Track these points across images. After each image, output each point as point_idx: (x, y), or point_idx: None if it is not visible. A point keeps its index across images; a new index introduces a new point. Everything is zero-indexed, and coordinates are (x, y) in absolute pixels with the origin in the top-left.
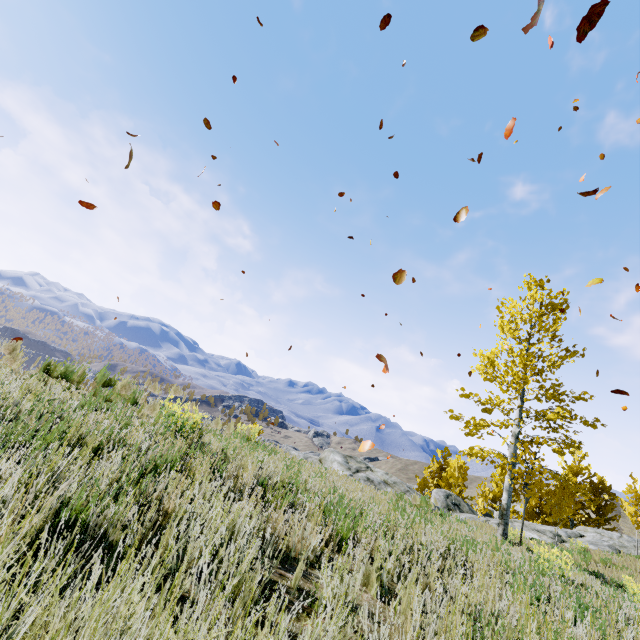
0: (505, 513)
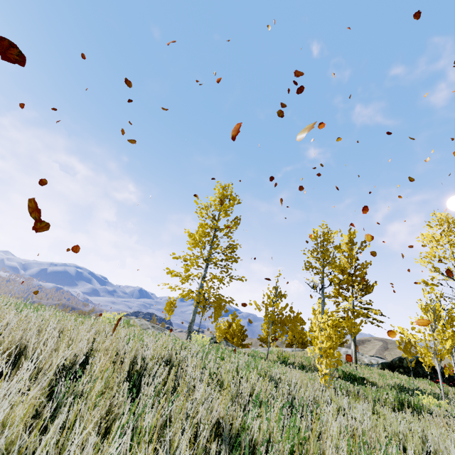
0: (190, 325)
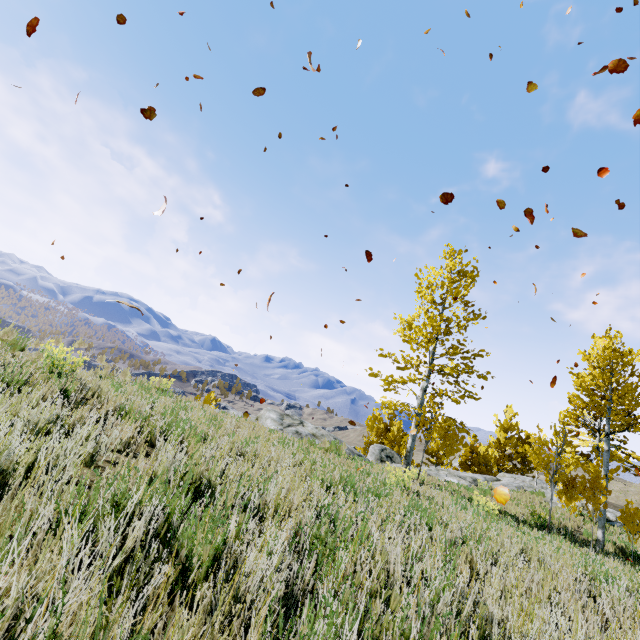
0: (408, 455)
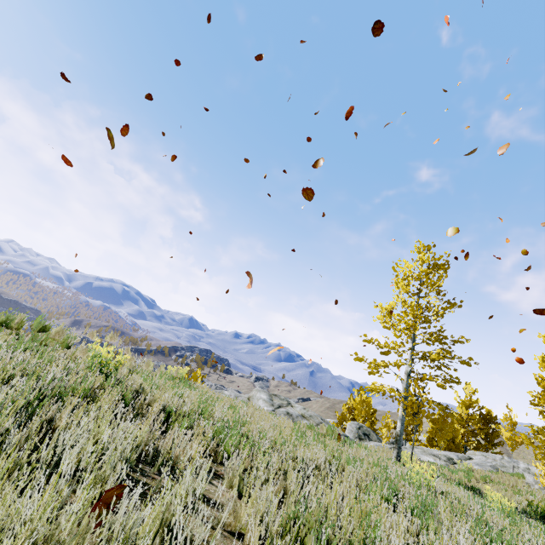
0: (399, 439)
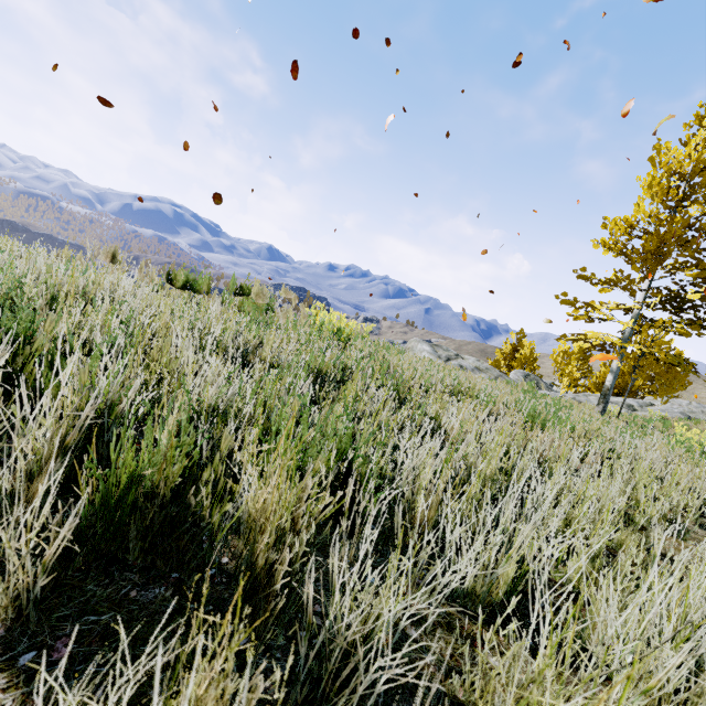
0: (607, 393)
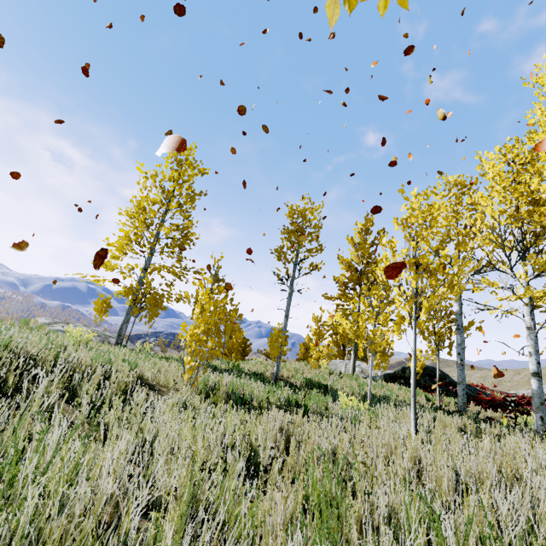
0: (120, 327)
